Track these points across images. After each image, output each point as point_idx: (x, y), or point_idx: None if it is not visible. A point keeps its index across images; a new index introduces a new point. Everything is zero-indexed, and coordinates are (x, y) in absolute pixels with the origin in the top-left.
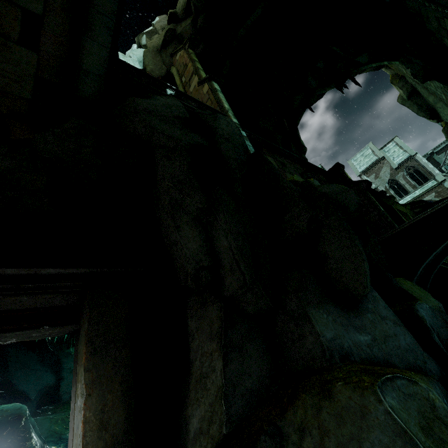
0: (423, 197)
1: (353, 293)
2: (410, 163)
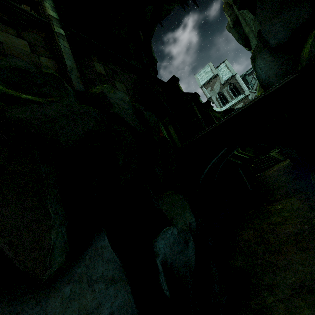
0: (236, 105)
1: (31, 277)
2: (232, 80)
